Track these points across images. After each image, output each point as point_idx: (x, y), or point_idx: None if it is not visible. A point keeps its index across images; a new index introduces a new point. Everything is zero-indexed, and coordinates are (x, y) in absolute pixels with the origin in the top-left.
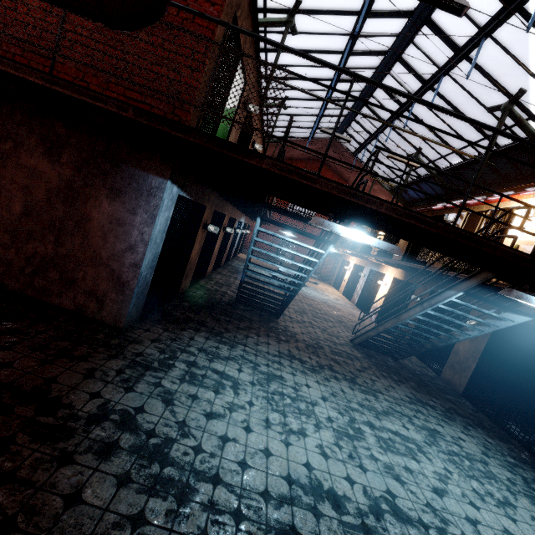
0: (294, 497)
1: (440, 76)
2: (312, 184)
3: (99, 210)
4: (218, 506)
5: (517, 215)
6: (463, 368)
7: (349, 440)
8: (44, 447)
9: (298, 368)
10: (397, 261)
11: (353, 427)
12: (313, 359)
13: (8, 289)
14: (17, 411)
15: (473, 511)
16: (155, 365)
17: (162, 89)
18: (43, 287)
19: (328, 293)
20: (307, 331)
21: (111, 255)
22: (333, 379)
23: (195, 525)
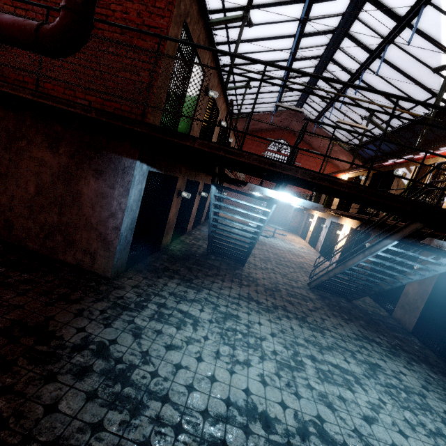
0: (229, 417)
1: (385, 45)
2: (236, 157)
3: (88, 187)
4: (163, 420)
5: (443, 169)
6: (412, 308)
7: (289, 370)
8: (37, 368)
9: (253, 308)
10: (350, 213)
11: (295, 360)
12: (269, 301)
13: (29, 249)
14: (22, 341)
15: (401, 438)
16: (132, 306)
17: (128, 89)
18: (52, 247)
19: (295, 243)
20: (268, 276)
21: (98, 221)
22: (285, 318)
23: (141, 434)
